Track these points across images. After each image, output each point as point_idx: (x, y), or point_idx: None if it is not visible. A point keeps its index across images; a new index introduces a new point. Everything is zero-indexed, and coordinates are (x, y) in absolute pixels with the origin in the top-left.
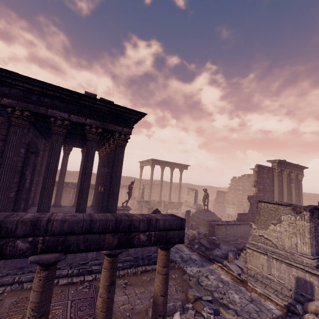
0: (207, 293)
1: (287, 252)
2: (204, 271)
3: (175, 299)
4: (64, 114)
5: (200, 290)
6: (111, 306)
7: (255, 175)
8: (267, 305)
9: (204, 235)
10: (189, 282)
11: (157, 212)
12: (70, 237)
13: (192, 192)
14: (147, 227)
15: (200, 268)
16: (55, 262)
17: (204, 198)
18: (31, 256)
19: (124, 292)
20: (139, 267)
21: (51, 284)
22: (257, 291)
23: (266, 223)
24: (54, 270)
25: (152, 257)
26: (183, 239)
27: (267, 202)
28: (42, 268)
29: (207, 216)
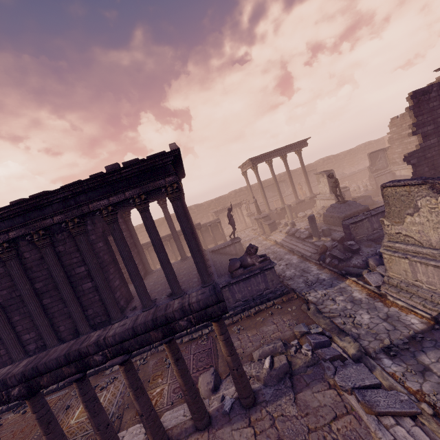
0: (326, 321)
1: (435, 250)
2: (332, 293)
3: (277, 340)
4: (103, 202)
5: (317, 319)
6: (185, 373)
7: (411, 114)
8: (407, 320)
9: (341, 240)
10: (307, 313)
11: (250, 248)
12: (124, 343)
13: (323, 177)
14: (182, 314)
15: (327, 290)
16: (123, 361)
17: (332, 188)
18: (107, 362)
19: (237, 338)
20: (252, 309)
21: (132, 372)
22: (398, 305)
23: (401, 214)
24: (129, 364)
25: (264, 295)
26: (226, 309)
27: (393, 185)
28: (120, 365)
29: (343, 211)
